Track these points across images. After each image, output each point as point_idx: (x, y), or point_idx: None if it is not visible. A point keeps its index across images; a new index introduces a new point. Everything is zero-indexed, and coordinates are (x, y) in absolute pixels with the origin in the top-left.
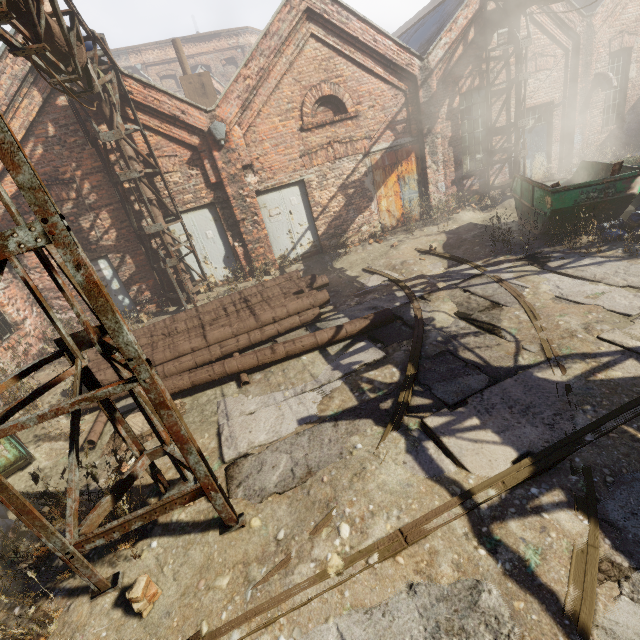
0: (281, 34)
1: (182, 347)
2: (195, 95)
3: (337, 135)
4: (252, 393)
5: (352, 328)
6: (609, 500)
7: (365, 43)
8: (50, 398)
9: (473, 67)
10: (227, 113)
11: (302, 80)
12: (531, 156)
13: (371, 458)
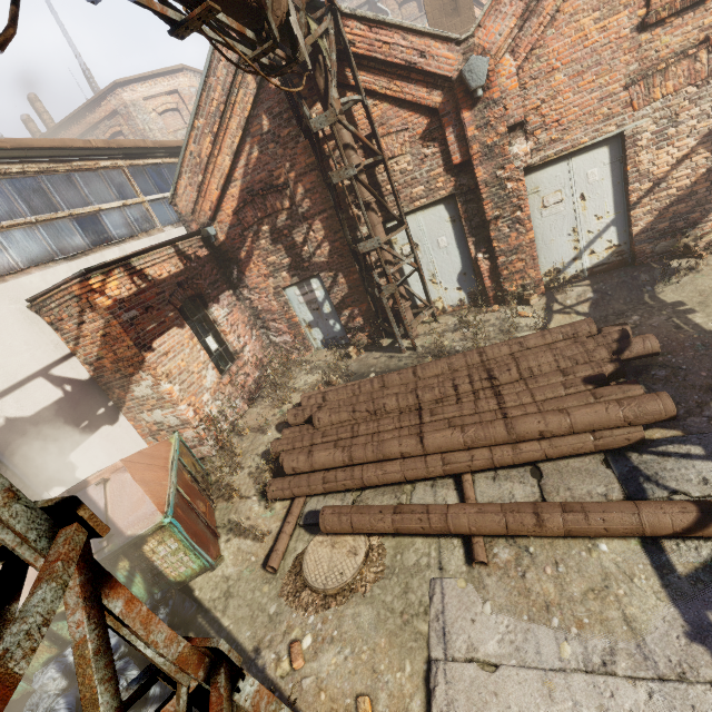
0: None
1: (388, 448)
2: (441, 16)
3: None
4: (491, 597)
5: None
6: None
7: None
8: (251, 459)
9: None
10: (494, 34)
11: None
12: None
13: None
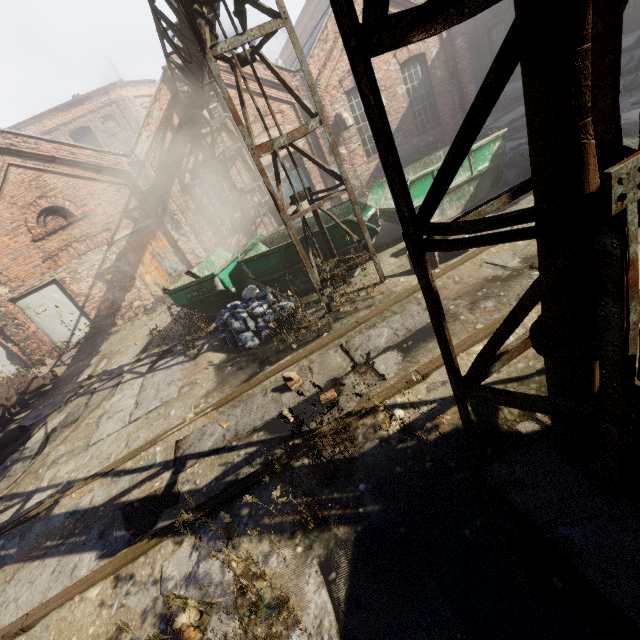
0: None
1: None
2: None
3: (73, 236)
4: None
5: None
6: None
7: (64, 158)
8: None
9: (192, 145)
10: None
11: (18, 202)
12: None
13: None
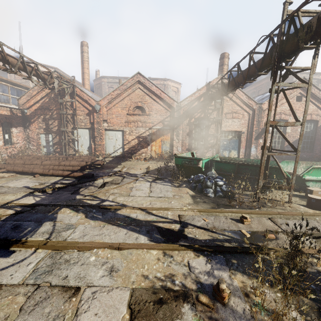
0: (127, 85)
1: (34, 162)
2: None
3: (140, 119)
4: (31, 179)
5: (76, 174)
6: (25, 214)
7: (156, 93)
8: None
9: (202, 110)
10: (103, 103)
11: (132, 99)
12: (229, 150)
13: (14, 194)
